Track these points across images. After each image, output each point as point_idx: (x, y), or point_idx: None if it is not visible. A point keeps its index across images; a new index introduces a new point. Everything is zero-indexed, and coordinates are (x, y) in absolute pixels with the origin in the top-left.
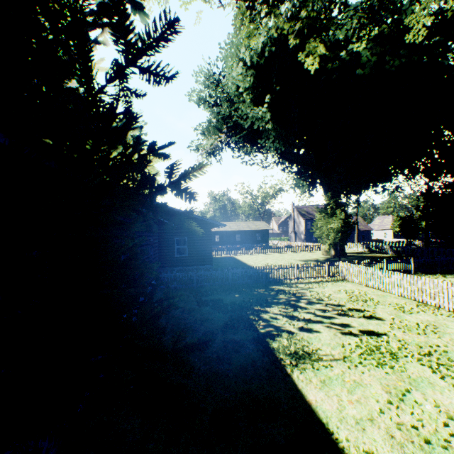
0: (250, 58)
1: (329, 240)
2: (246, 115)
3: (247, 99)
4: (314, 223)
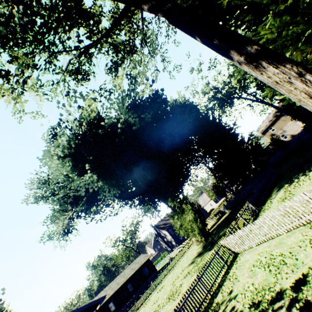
0: (62, 152)
1: (195, 230)
2: (79, 187)
3: (74, 176)
4: (174, 227)
